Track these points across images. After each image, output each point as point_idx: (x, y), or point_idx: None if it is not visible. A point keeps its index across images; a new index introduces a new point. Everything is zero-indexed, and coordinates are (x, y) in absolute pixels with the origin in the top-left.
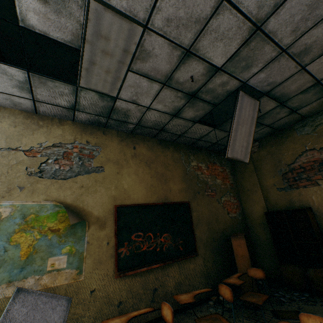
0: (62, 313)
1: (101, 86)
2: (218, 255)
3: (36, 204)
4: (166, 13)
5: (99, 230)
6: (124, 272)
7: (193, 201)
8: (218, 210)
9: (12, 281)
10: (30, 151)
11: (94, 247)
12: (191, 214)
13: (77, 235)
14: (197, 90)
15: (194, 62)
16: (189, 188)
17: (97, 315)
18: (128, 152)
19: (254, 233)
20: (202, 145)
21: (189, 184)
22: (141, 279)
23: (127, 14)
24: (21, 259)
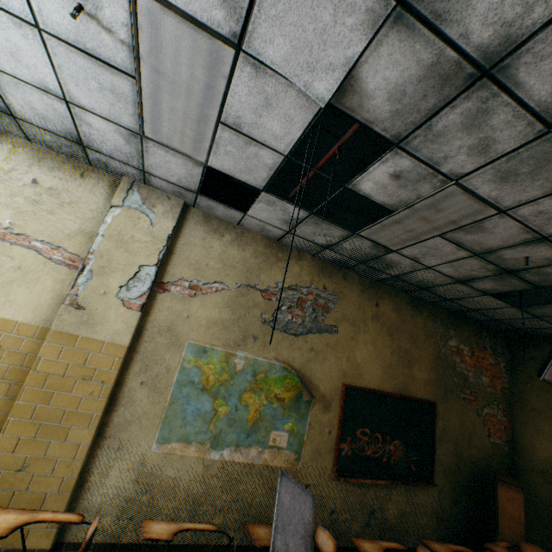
0: (310, 511)
1: (385, 239)
2: (461, 495)
3: (266, 362)
4: (544, 207)
5: (322, 411)
6: (343, 476)
7: (440, 403)
8: (474, 426)
9: (239, 445)
10: (267, 291)
11: (315, 432)
12: (435, 422)
13: (300, 411)
14: (522, 268)
15: (543, 247)
16: (439, 381)
17: None
18: (368, 309)
19: (524, 481)
20: (472, 316)
21: (440, 375)
22: (359, 491)
23: (488, 200)
24: (248, 424)
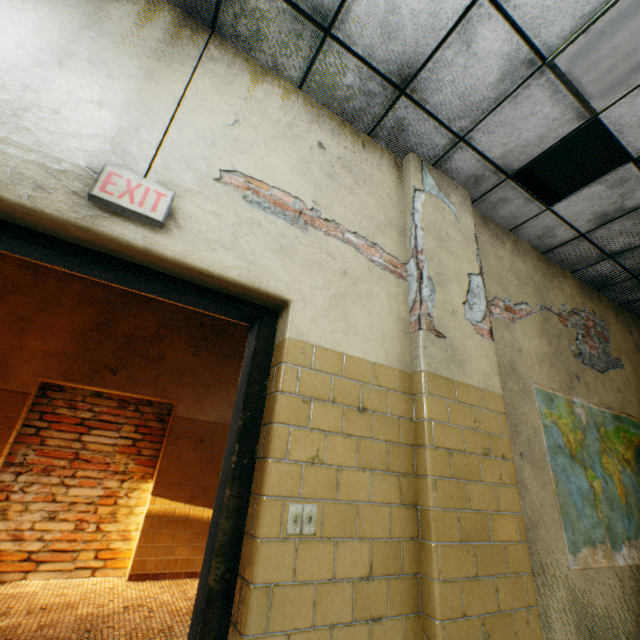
0: None
1: None
2: None
3: (597, 410)
4: None
5: None
6: None
7: None
8: None
9: (628, 538)
10: (560, 316)
11: None
12: None
13: None
14: None
15: None
16: None
17: None
18: (628, 338)
19: None
20: None
21: None
22: None
23: None
24: (621, 502)
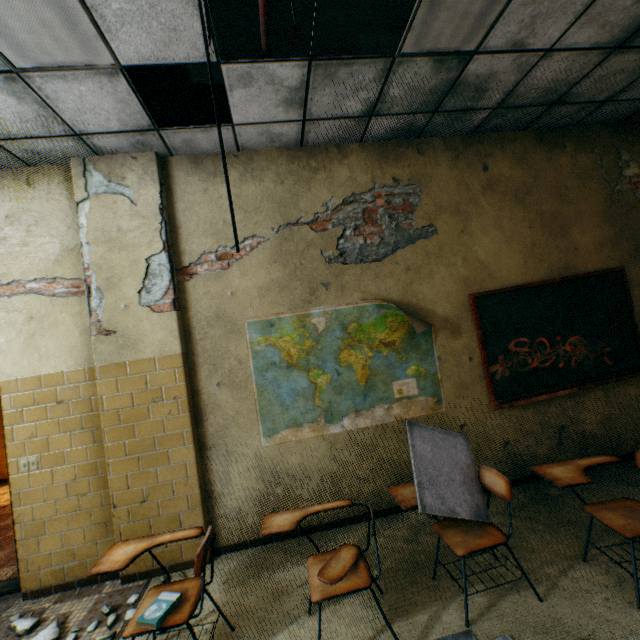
0: (466, 453)
1: (448, 35)
2: None
3: (352, 308)
4: None
5: (451, 339)
6: (506, 402)
7: (630, 265)
8: None
9: (358, 410)
10: (316, 221)
11: (450, 366)
12: (629, 294)
13: (421, 349)
14: None
15: None
16: (620, 236)
17: (475, 456)
18: (473, 181)
19: None
20: None
21: (620, 228)
22: (535, 412)
23: None
24: (360, 384)
